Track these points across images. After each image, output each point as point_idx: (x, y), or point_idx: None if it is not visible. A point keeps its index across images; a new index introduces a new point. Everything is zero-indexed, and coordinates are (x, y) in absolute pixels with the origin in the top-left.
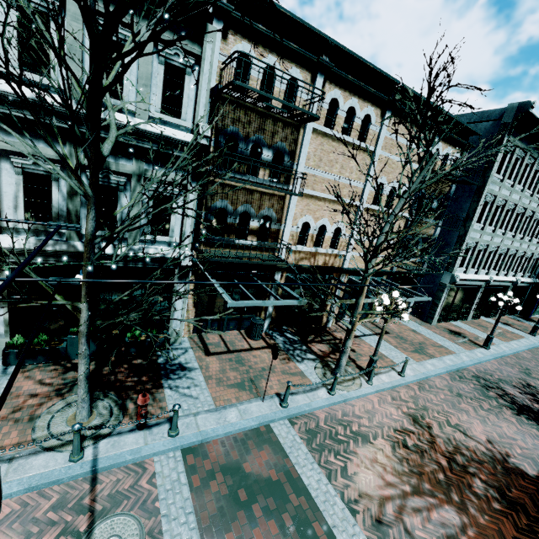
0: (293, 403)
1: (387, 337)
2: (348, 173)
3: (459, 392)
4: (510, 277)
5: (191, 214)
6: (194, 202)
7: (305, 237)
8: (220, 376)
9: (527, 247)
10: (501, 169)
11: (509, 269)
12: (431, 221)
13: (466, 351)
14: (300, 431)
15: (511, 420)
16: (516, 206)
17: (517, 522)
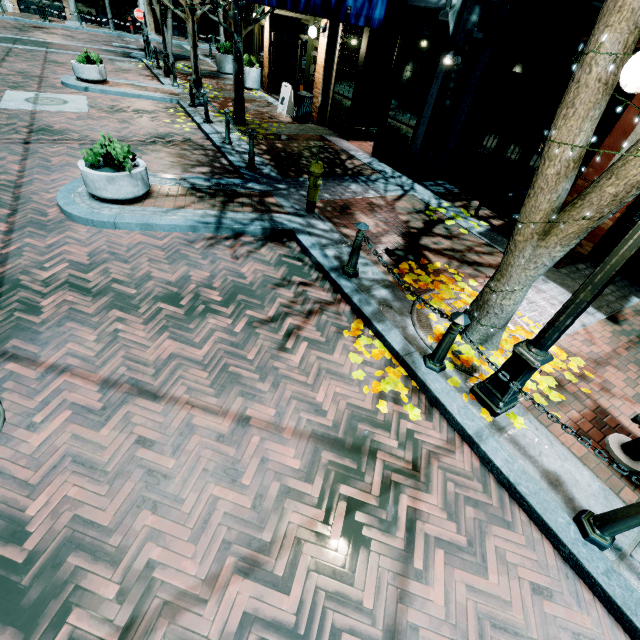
0: None
1: None
2: None
3: None
4: None
5: None
6: None
7: None
8: None
9: None
10: None
11: None
12: None
13: None
14: None
15: None
16: None
17: None
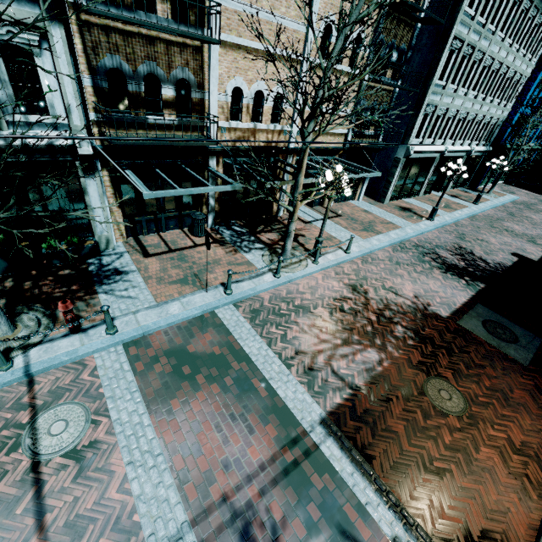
0: (238, 290)
1: (339, 219)
2: (284, 8)
3: (398, 261)
4: (465, 146)
5: (69, 78)
6: (66, 58)
7: (239, 109)
8: (161, 275)
9: (487, 110)
10: (475, 0)
11: (465, 138)
12: (389, 80)
13: (411, 225)
14: (244, 312)
15: (438, 278)
16: (484, 56)
17: (424, 351)
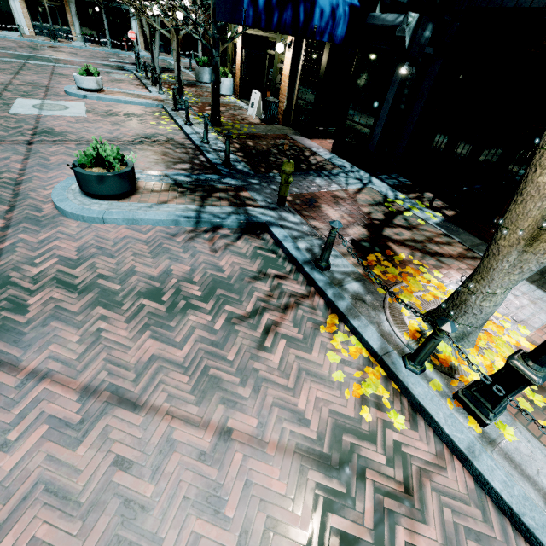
0: None
1: None
2: None
3: None
4: None
5: None
6: None
7: None
8: None
9: None
10: None
11: None
12: None
13: None
14: None
15: None
16: None
17: None
